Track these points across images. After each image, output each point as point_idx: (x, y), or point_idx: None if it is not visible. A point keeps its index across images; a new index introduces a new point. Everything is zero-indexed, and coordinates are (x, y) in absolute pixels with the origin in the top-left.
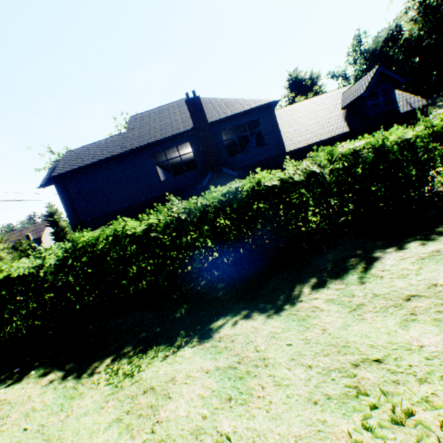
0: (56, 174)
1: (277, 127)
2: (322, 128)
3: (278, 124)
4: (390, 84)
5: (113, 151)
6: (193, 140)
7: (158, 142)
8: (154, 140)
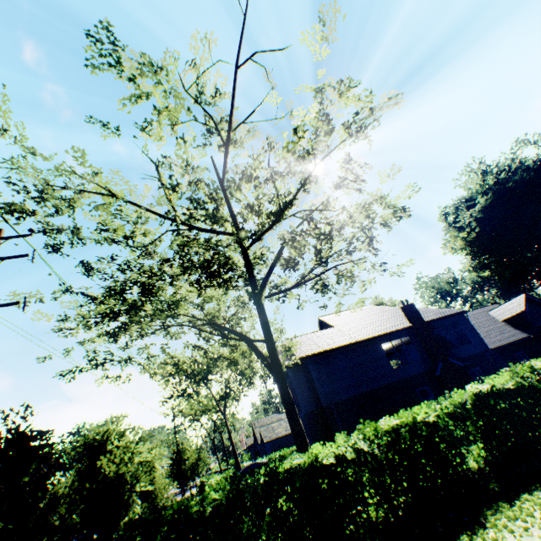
0: (302, 355)
1: (474, 329)
2: (501, 333)
3: (473, 327)
4: (535, 306)
5: (345, 339)
6: (411, 334)
7: (388, 333)
8: (382, 332)
